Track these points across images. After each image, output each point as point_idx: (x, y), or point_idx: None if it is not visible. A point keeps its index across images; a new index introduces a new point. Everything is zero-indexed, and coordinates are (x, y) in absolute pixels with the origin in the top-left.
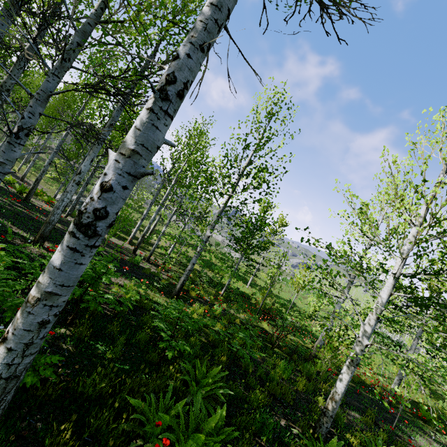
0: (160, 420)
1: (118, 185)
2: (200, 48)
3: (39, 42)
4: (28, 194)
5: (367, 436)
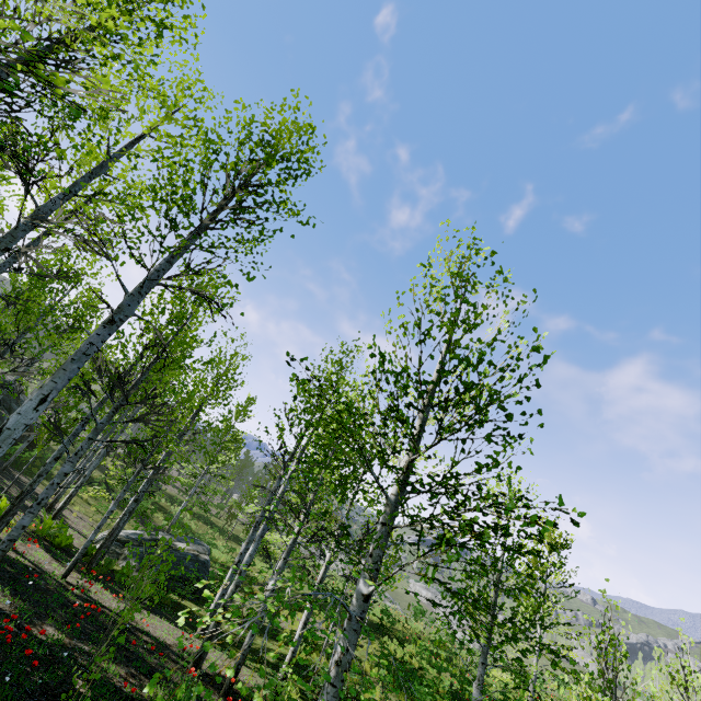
0: None
1: None
2: None
3: (31, 227)
4: None
5: None
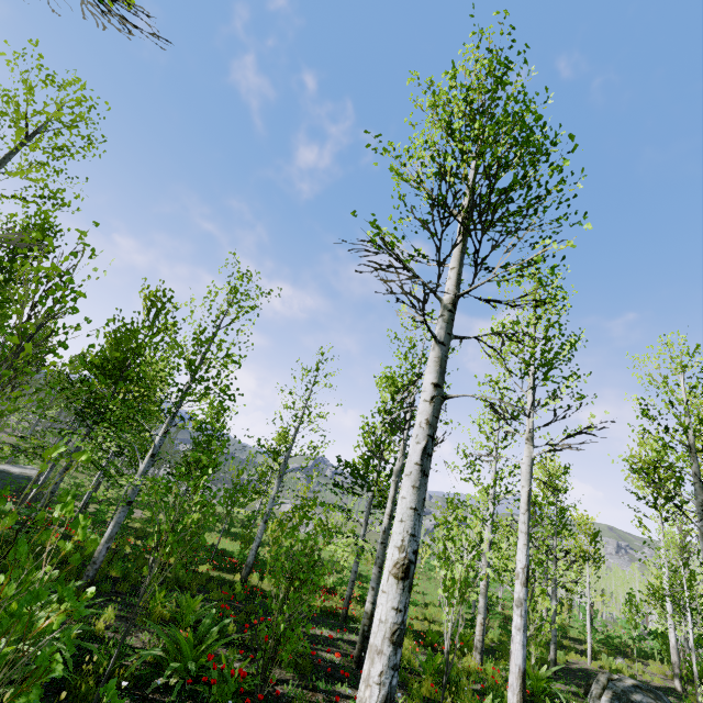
0: None
1: None
2: None
3: None
4: None
5: None
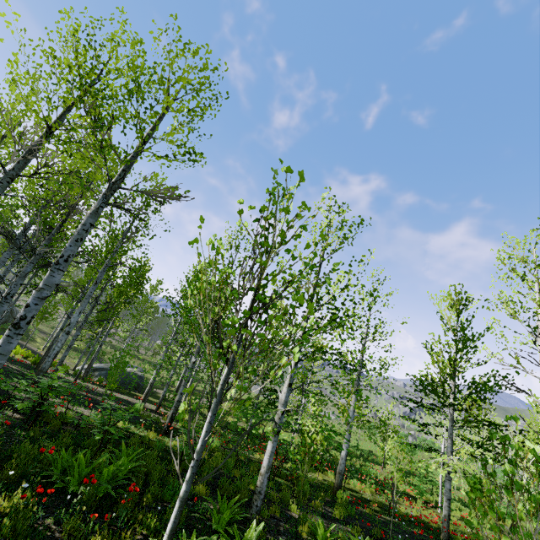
0: (63, 460)
1: (33, 303)
2: (76, 241)
3: None
4: (39, 362)
5: (338, 537)
